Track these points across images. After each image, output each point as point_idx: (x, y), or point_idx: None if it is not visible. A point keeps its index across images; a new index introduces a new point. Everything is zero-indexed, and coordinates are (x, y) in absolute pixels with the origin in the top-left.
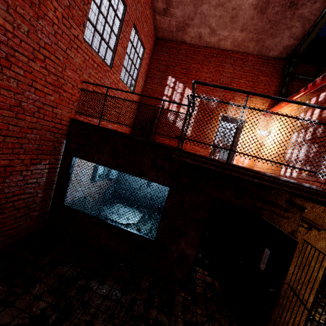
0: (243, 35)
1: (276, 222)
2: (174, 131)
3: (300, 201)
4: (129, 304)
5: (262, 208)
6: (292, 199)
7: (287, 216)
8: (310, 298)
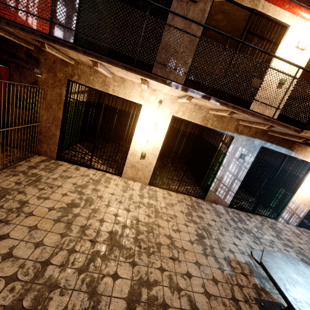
0: None
1: (22, 73)
2: (19, 21)
3: (36, 54)
4: None
5: (9, 60)
6: (30, 52)
7: (29, 68)
8: (57, 132)
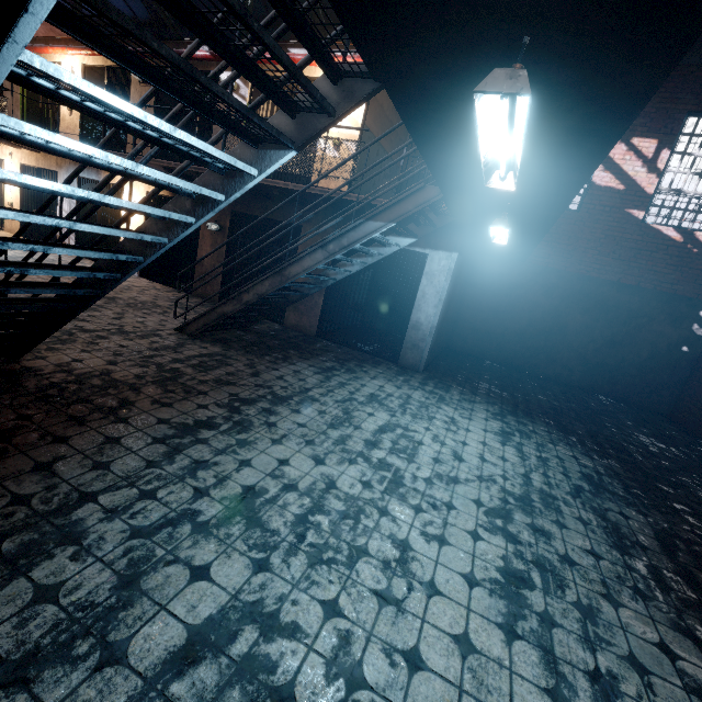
0: (41, 28)
1: None
2: None
3: None
4: None
5: None
6: None
7: None
8: None
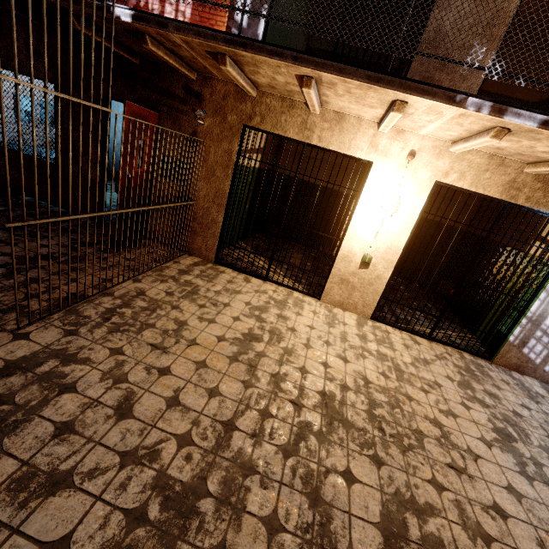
0: None
1: (176, 121)
2: None
3: (198, 87)
4: (3, 210)
5: (159, 102)
6: (189, 85)
7: (186, 111)
8: (219, 217)
